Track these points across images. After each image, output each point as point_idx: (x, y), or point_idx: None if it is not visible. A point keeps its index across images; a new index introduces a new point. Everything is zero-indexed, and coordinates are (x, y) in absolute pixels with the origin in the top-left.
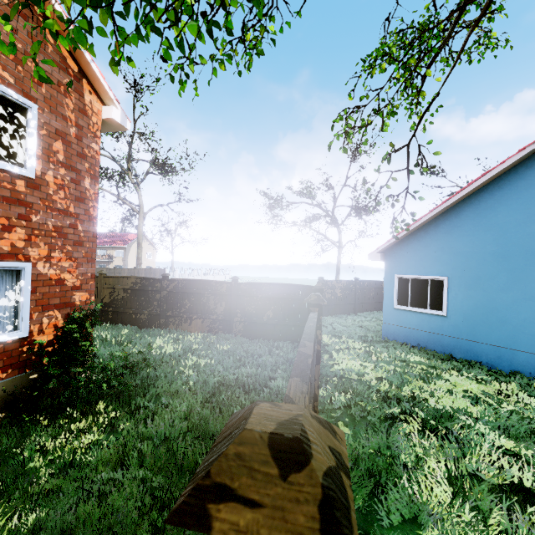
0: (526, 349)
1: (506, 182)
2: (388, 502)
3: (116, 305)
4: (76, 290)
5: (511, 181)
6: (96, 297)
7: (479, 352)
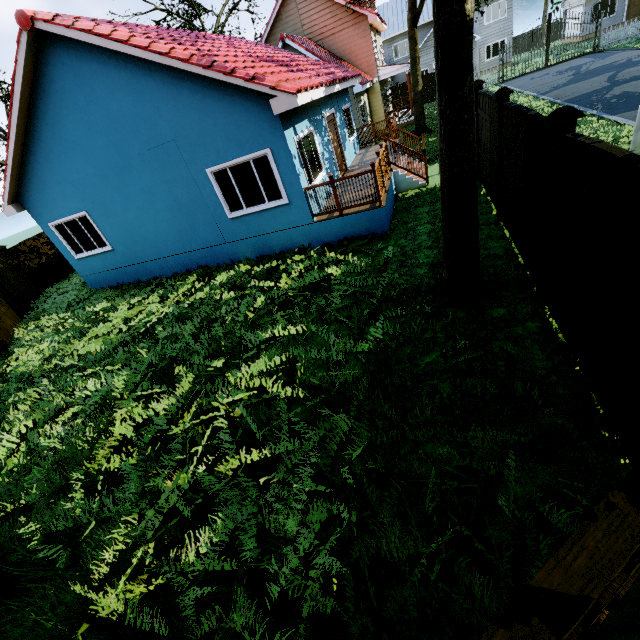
0: (168, 254)
1: (44, 86)
2: None
3: None
4: None
5: (47, 85)
6: None
7: (151, 269)
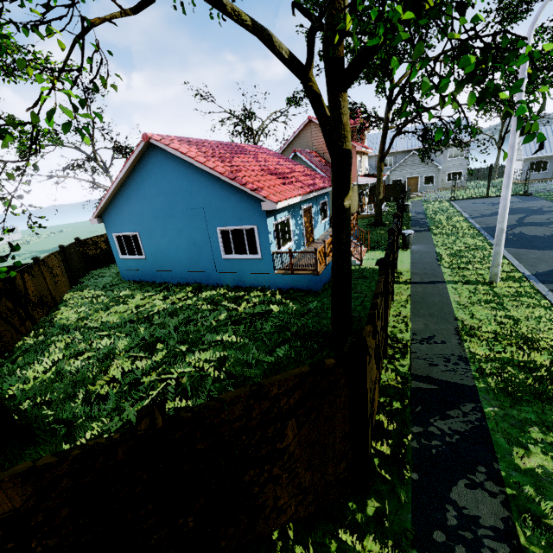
0: (178, 269)
1: (143, 166)
2: (3, 383)
3: None
4: None
5: (145, 165)
6: None
7: (164, 276)
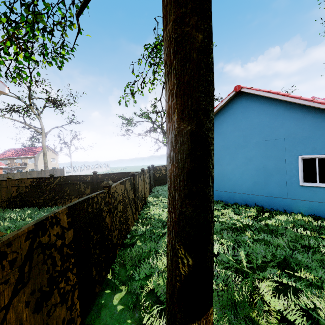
0: (238, 191)
1: (225, 111)
2: (140, 270)
3: (21, 196)
4: None
5: (227, 110)
6: (7, 193)
7: (221, 196)
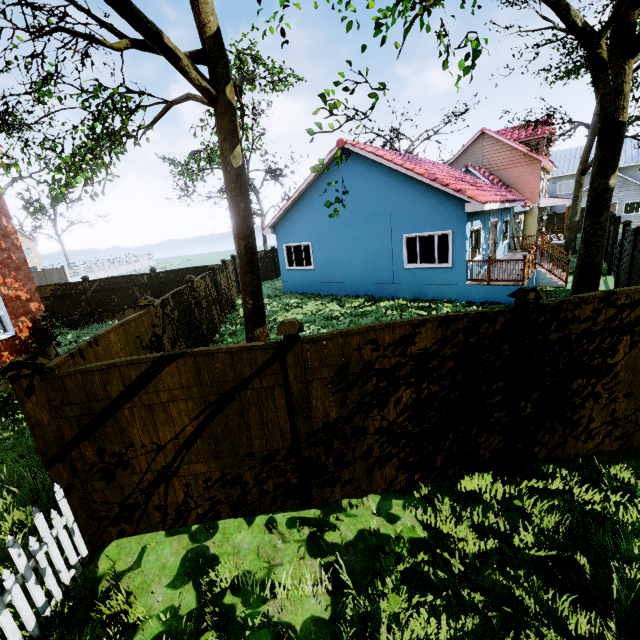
0: (349, 281)
1: (329, 173)
2: None
3: None
4: (30, 302)
5: (331, 173)
6: None
7: (331, 288)
